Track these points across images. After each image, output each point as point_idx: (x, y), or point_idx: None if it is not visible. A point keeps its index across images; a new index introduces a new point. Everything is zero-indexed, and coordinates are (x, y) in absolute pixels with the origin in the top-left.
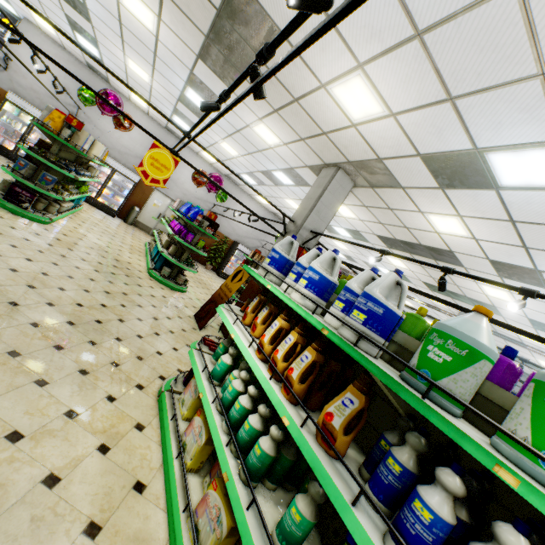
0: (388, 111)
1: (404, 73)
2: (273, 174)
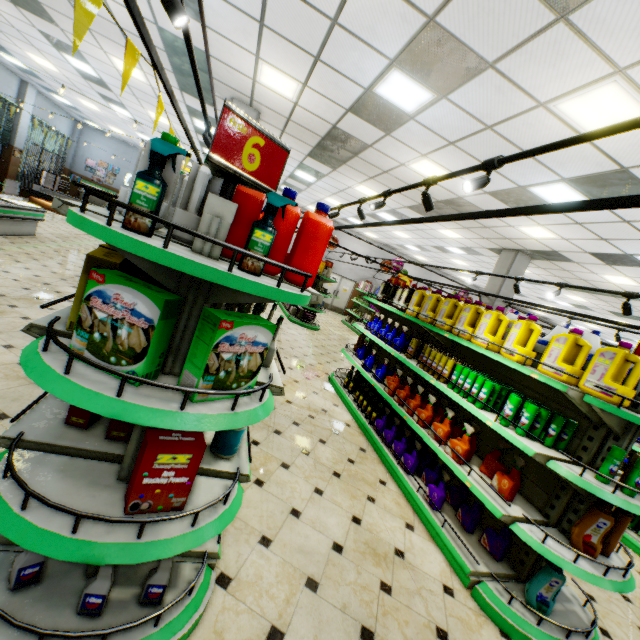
0: (561, 238)
1: (570, 230)
2: (445, 248)
